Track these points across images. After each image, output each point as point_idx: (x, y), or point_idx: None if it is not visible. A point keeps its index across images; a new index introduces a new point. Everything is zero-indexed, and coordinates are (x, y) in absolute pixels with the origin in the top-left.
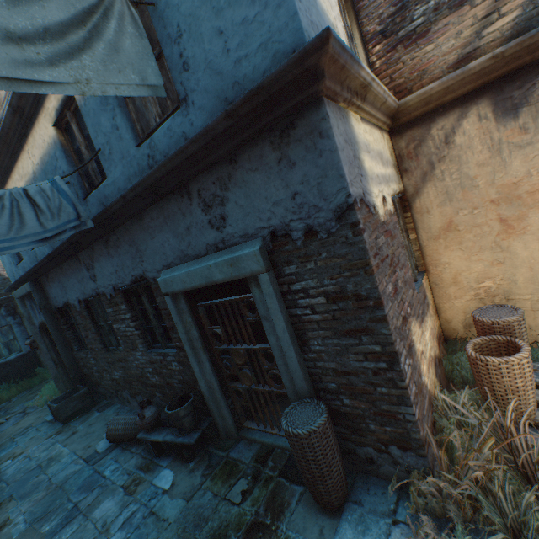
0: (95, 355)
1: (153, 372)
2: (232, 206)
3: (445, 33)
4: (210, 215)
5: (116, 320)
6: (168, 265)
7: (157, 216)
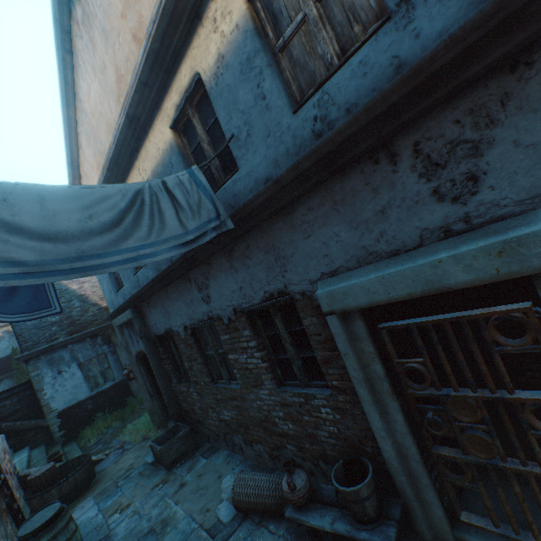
0: (199, 390)
1: (285, 418)
2: (500, 152)
3: None
4: (437, 179)
5: (233, 349)
6: (332, 272)
7: (320, 203)
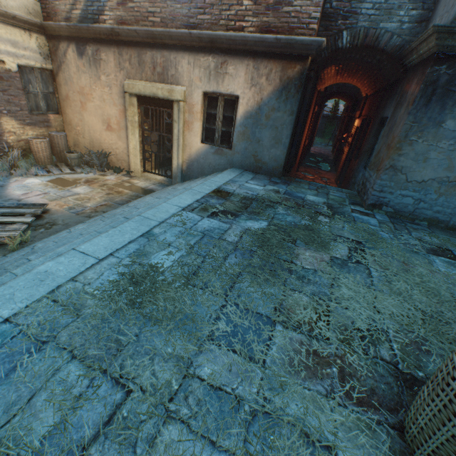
0: None
1: None
2: None
3: (62, 1)
4: None
5: None
6: None
7: None
